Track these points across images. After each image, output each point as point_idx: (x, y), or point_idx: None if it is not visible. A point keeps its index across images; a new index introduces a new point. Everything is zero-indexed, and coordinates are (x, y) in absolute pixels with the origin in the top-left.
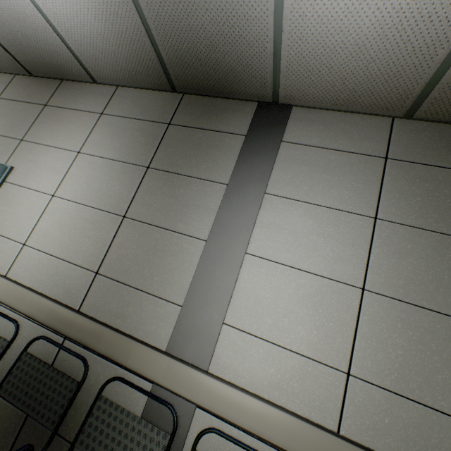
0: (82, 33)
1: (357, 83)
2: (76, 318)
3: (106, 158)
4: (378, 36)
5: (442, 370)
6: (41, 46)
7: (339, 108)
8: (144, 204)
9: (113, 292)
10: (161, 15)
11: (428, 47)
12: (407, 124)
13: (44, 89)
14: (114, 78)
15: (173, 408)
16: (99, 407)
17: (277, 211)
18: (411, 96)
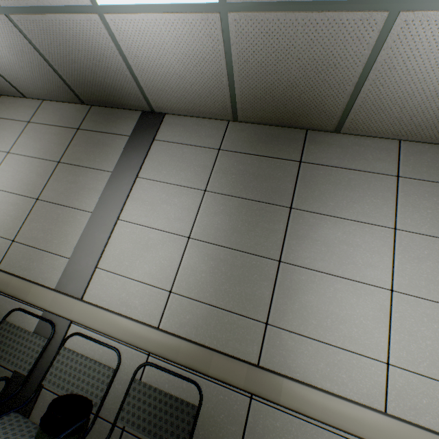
0: (3, 62)
1: (193, 98)
2: None
3: (29, 156)
4: (185, 70)
5: (226, 283)
6: None
7: (193, 115)
8: (53, 189)
9: (23, 253)
10: (52, 52)
11: (215, 76)
12: (237, 125)
13: None
14: (38, 94)
15: (53, 323)
16: (2, 328)
17: (144, 189)
18: (228, 107)
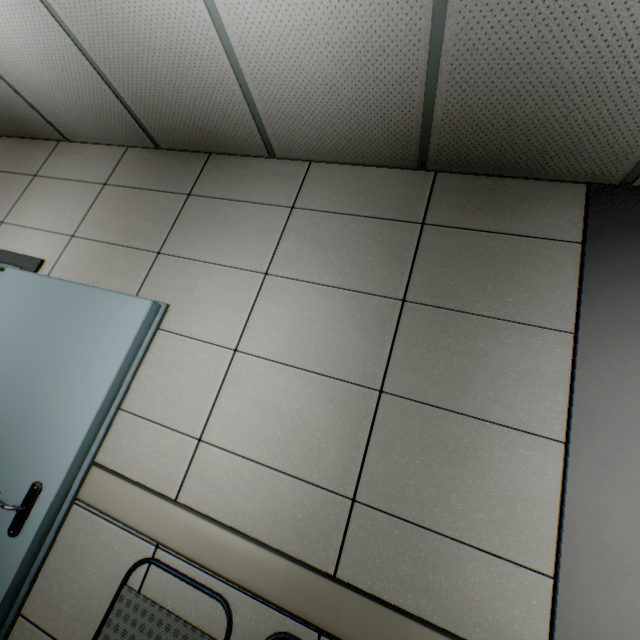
0: (290, 83)
1: None
2: (343, 598)
3: (319, 283)
4: None
5: None
6: (198, 105)
7: None
8: (414, 368)
9: (395, 541)
10: (477, 48)
11: None
12: None
13: (181, 169)
14: (312, 150)
15: None
16: None
17: None
18: None
